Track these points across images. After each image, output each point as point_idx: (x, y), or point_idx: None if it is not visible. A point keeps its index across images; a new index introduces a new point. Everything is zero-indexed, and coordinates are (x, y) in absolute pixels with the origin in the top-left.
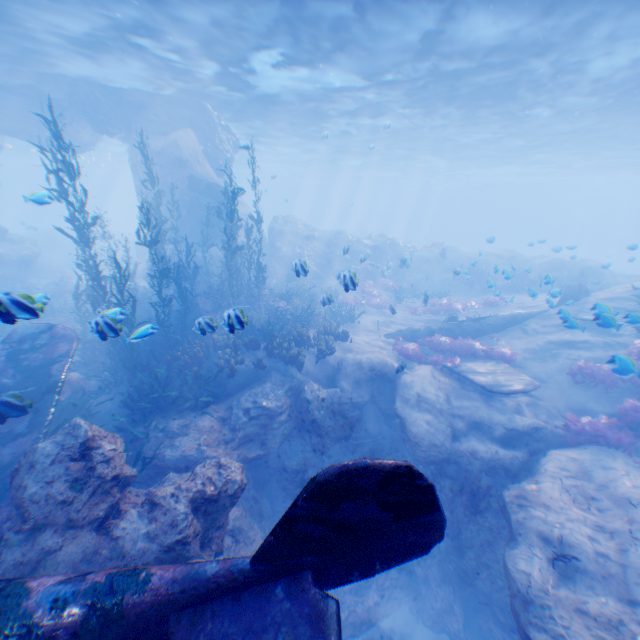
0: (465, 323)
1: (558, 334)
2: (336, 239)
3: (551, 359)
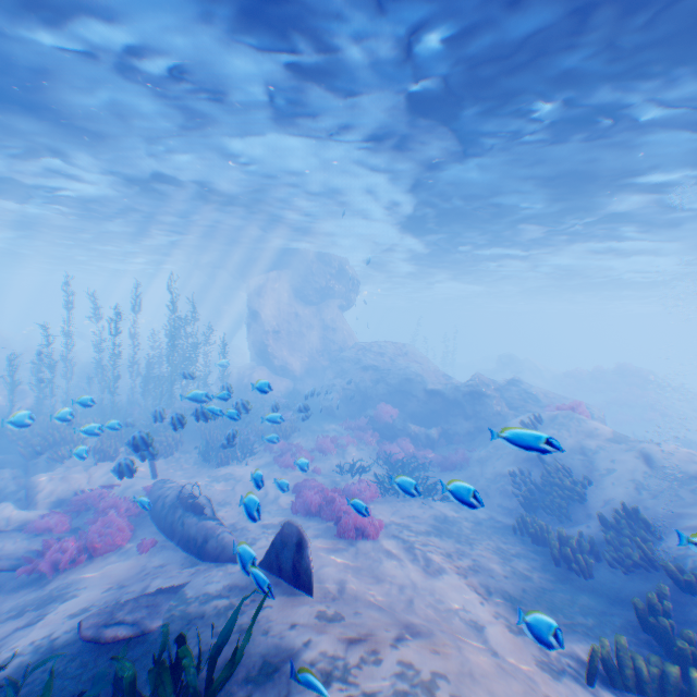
0: (179, 507)
1: (98, 598)
2: (392, 373)
3: (8, 616)
